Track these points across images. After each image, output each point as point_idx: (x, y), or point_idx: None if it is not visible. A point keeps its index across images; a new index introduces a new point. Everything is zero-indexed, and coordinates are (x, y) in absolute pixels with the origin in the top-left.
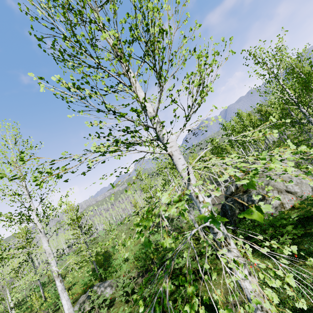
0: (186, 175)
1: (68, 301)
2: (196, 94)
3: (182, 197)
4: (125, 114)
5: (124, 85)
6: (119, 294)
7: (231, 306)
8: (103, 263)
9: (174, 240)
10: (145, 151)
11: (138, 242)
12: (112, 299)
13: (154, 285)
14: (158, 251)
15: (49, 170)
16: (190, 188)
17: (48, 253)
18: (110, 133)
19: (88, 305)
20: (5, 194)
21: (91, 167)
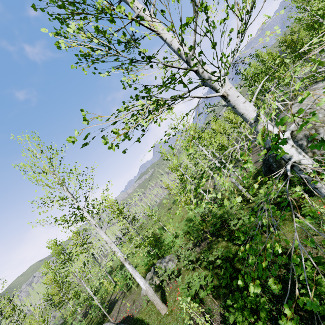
0: (251, 113)
1: (141, 279)
2: (242, 3)
3: (324, 91)
4: (191, 19)
5: (145, 27)
6: (185, 264)
7: (310, 249)
8: (155, 244)
9: (219, 208)
10: (199, 97)
11: (181, 219)
12: (177, 270)
13: (220, 248)
14: (205, 221)
15: (114, 130)
16: (260, 127)
17: (110, 243)
18: (149, 90)
19: (156, 279)
20: (53, 201)
21: (144, 131)
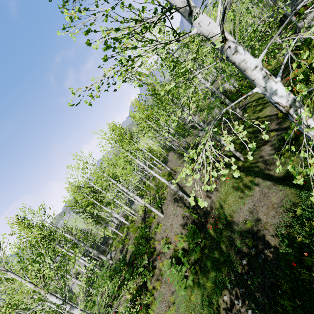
0: None
1: None
2: None
3: None
4: None
5: None
6: None
7: None
8: None
9: None
10: None
11: None
12: None
13: None
14: None
15: None
16: None
17: None
18: None
19: None
20: None
21: None
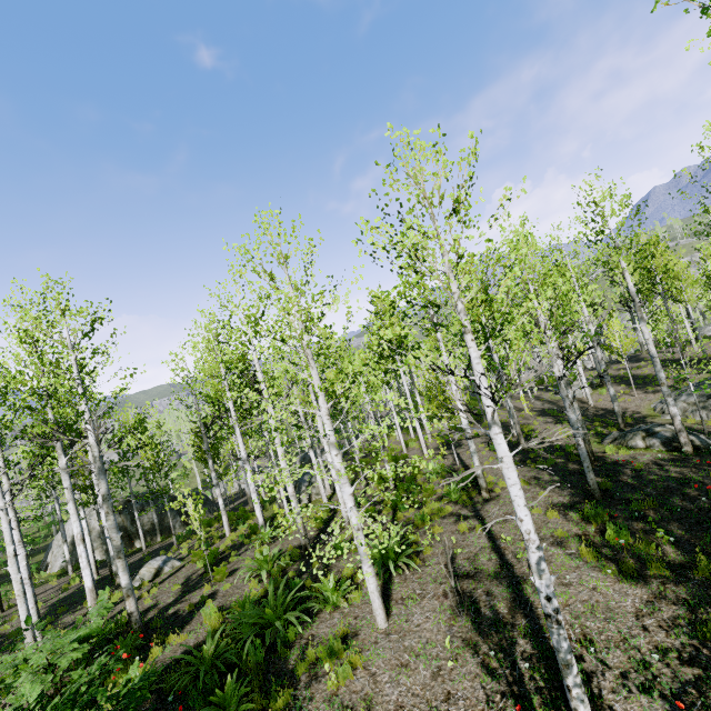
0: None
1: None
2: None
3: None
4: None
5: None
6: None
7: None
8: None
9: None
10: None
11: None
12: None
13: None
14: None
15: None
16: None
17: None
18: None
19: None
20: None
21: None
